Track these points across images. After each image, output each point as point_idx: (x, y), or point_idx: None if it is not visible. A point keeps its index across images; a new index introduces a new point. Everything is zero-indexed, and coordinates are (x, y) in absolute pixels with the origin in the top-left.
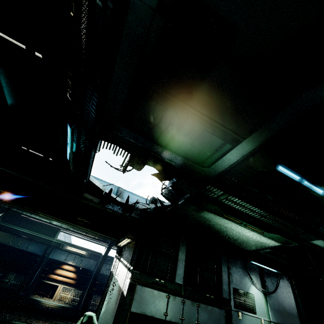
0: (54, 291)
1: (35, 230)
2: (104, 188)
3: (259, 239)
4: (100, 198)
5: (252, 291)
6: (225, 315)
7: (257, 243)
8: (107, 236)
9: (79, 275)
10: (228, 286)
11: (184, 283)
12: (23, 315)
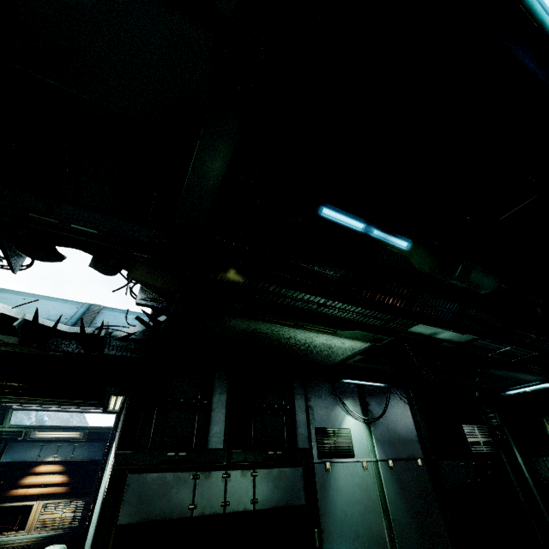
0: (26, 517)
1: None
2: (17, 312)
3: (336, 343)
4: (17, 334)
5: (347, 424)
6: (302, 474)
7: (337, 350)
8: (76, 400)
9: (74, 475)
10: (306, 428)
11: (225, 445)
12: None
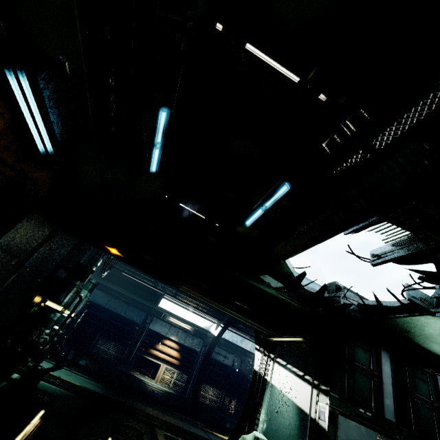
0: (156, 371)
1: (134, 292)
2: (293, 270)
3: None
4: (286, 284)
5: None
6: None
7: None
8: (262, 327)
9: (183, 355)
10: None
11: (396, 420)
12: (136, 399)
